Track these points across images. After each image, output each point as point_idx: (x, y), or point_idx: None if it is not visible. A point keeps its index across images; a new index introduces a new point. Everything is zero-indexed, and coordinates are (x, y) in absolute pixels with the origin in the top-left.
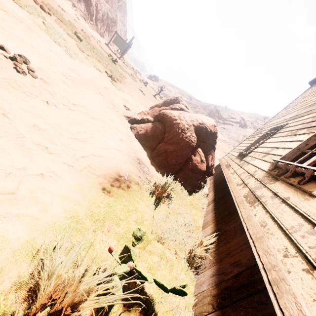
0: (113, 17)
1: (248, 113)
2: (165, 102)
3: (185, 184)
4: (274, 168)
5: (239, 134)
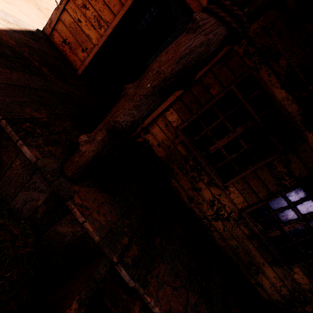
0: None
1: None
2: None
3: None
4: None
5: None
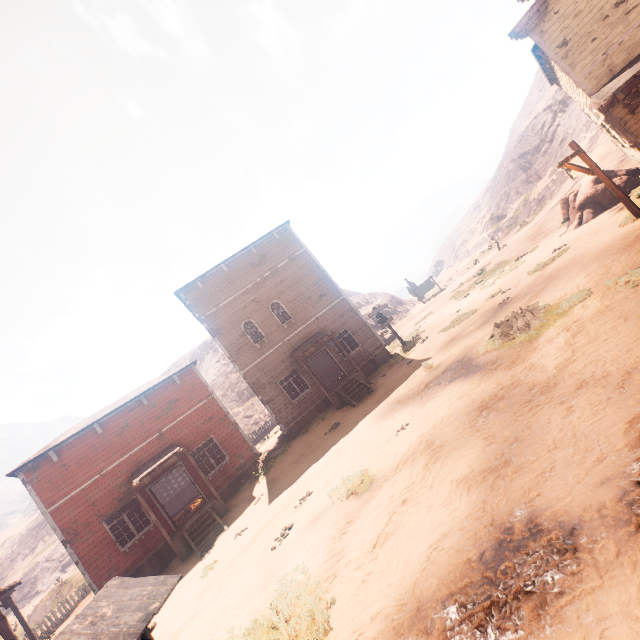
0: (388, 297)
1: (531, 94)
2: (563, 208)
3: (635, 188)
4: (630, 147)
5: (581, 113)
